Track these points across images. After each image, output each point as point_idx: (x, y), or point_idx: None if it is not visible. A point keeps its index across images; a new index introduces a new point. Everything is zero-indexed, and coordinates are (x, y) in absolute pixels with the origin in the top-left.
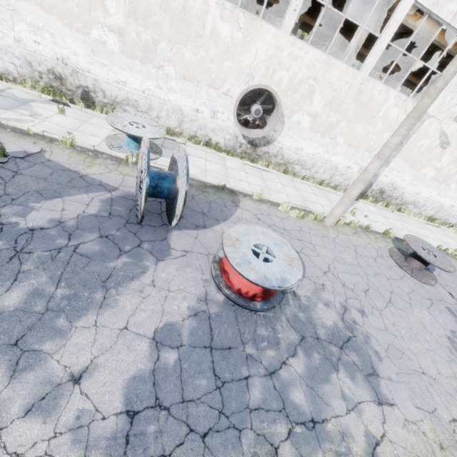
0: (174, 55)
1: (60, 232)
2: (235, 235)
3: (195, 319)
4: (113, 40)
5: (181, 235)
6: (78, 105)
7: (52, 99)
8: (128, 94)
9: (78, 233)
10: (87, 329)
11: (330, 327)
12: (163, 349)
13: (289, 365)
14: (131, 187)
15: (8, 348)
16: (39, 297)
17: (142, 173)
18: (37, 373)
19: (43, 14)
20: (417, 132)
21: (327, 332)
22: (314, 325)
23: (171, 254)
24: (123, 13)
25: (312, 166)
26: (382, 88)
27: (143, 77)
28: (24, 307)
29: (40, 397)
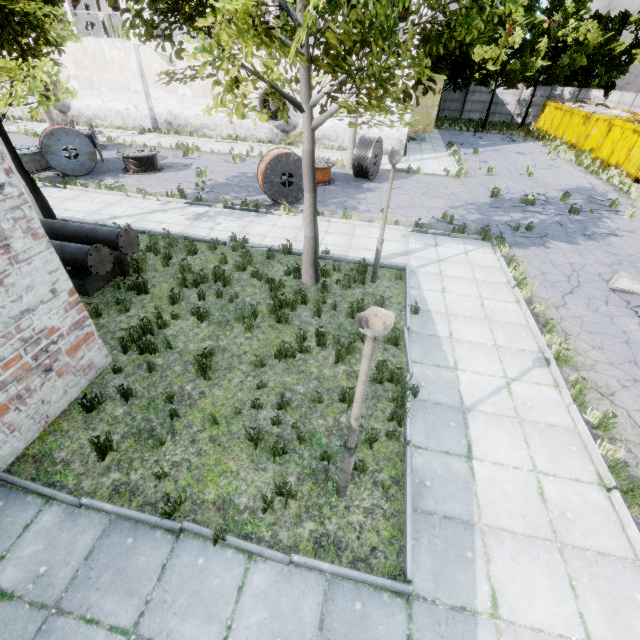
0: None
1: None
2: None
3: None
4: None
5: None
6: None
7: None
8: None
9: None
10: None
11: None
12: None
13: None
14: None
15: None
16: None
17: None
18: None
19: None
20: (143, 62)
21: None
22: None
23: None
24: None
25: (106, 117)
26: (93, 41)
27: None
28: None
29: None
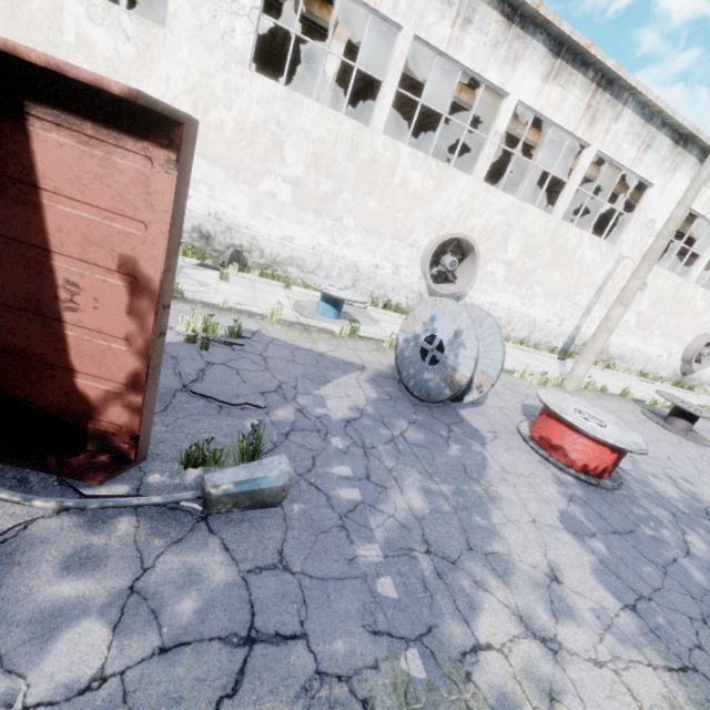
0: (356, 205)
1: (372, 421)
2: (551, 402)
3: (575, 504)
4: (285, 191)
5: (471, 415)
6: (231, 269)
7: (199, 263)
8: (292, 252)
9: (389, 421)
10: (507, 525)
11: (681, 500)
12: (585, 539)
13: (691, 543)
14: (373, 363)
15: (470, 554)
16: (434, 495)
17: (424, 340)
18: (520, 577)
19: (204, 165)
20: (614, 275)
21: (684, 505)
22: (668, 500)
23: (484, 436)
24: (304, 163)
25: (508, 323)
26: (575, 231)
27: (316, 231)
28: (434, 508)
29: (548, 600)
